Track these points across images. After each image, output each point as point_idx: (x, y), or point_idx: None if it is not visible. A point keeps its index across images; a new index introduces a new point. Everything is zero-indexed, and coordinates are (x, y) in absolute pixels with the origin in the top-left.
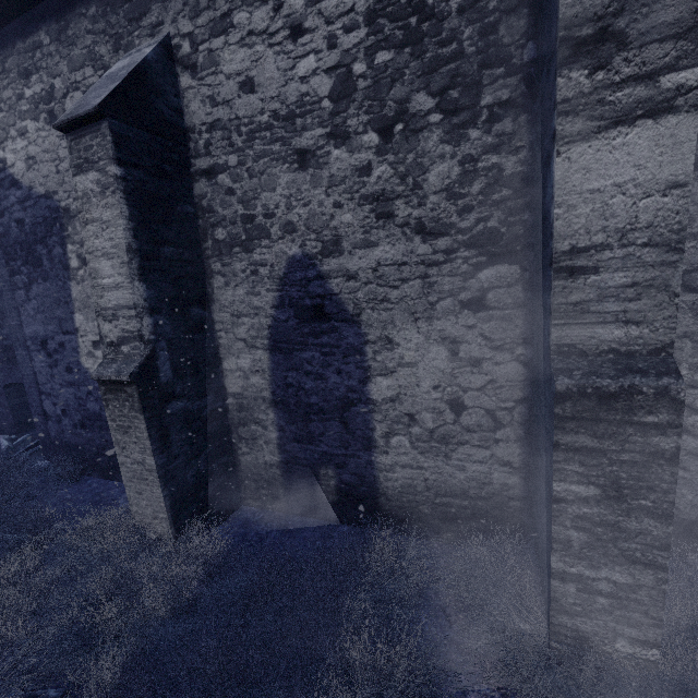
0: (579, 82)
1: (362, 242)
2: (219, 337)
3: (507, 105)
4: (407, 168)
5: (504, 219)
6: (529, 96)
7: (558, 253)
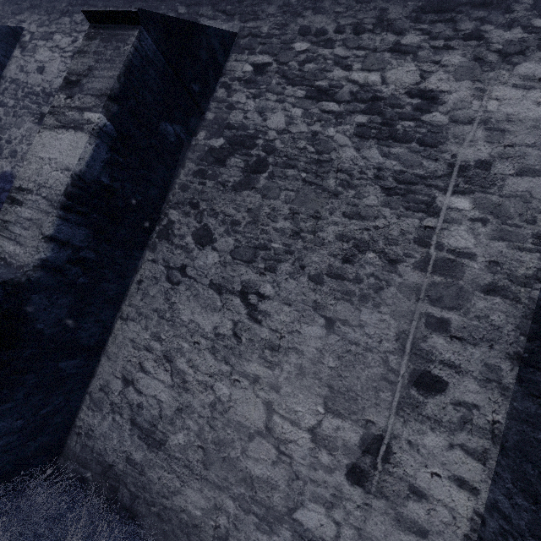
0: (62, 100)
1: None
2: None
3: None
4: None
5: None
6: None
7: (14, 187)
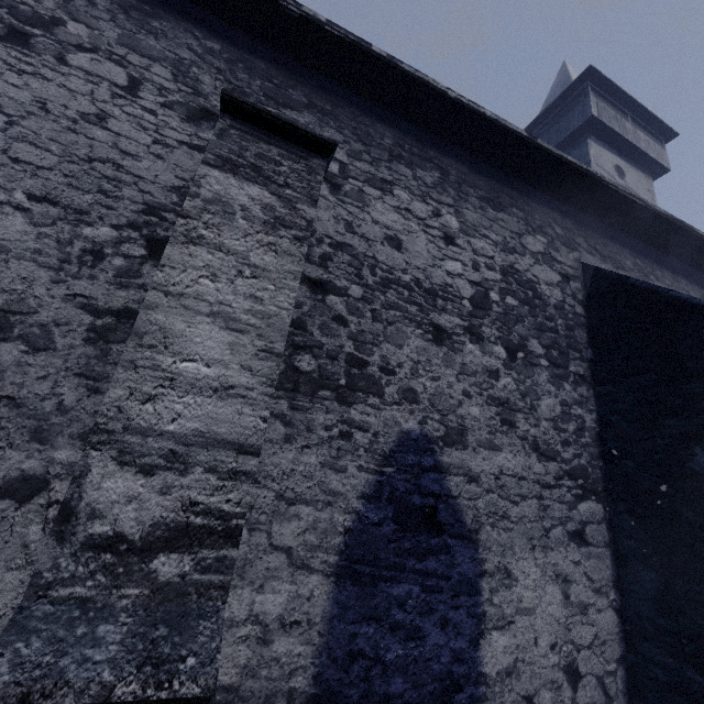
0: None
1: (487, 442)
2: None
3: (583, 378)
4: (526, 389)
5: (589, 461)
6: (592, 379)
7: None
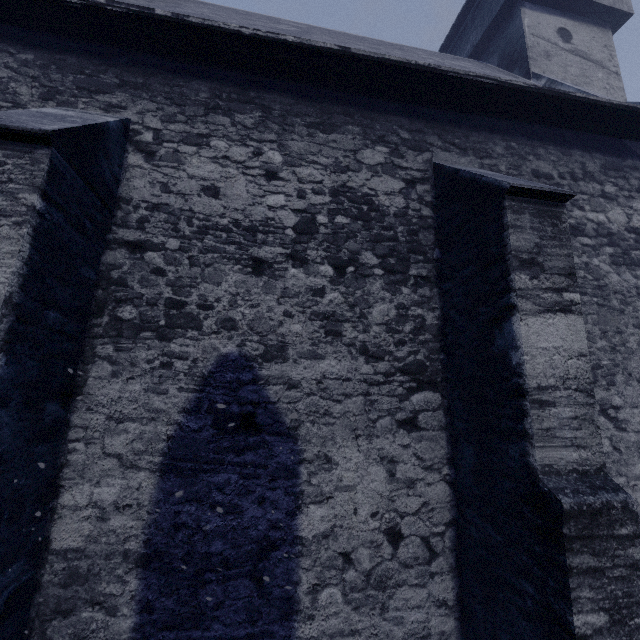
0: (526, 281)
1: (309, 353)
2: (71, 450)
3: (426, 279)
4: (355, 300)
5: (428, 355)
6: (438, 278)
7: (531, 388)
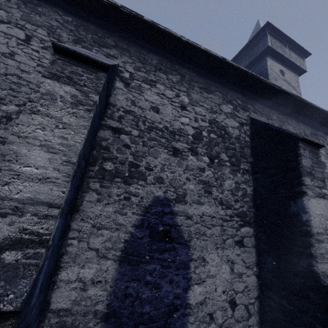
0: (309, 181)
1: (197, 201)
2: (69, 244)
3: (247, 171)
4: (218, 176)
5: (248, 209)
6: (252, 171)
7: (314, 233)
